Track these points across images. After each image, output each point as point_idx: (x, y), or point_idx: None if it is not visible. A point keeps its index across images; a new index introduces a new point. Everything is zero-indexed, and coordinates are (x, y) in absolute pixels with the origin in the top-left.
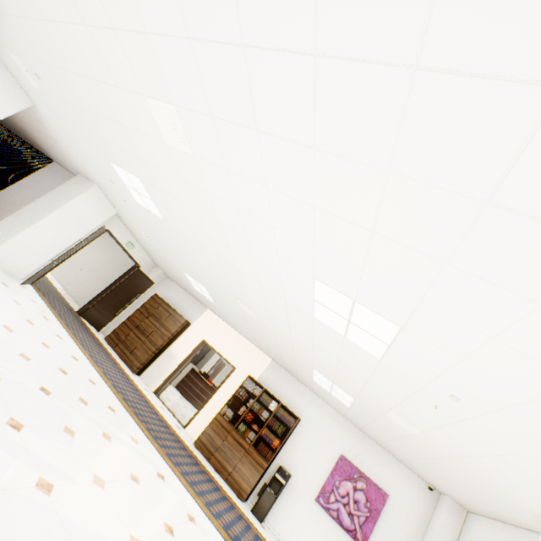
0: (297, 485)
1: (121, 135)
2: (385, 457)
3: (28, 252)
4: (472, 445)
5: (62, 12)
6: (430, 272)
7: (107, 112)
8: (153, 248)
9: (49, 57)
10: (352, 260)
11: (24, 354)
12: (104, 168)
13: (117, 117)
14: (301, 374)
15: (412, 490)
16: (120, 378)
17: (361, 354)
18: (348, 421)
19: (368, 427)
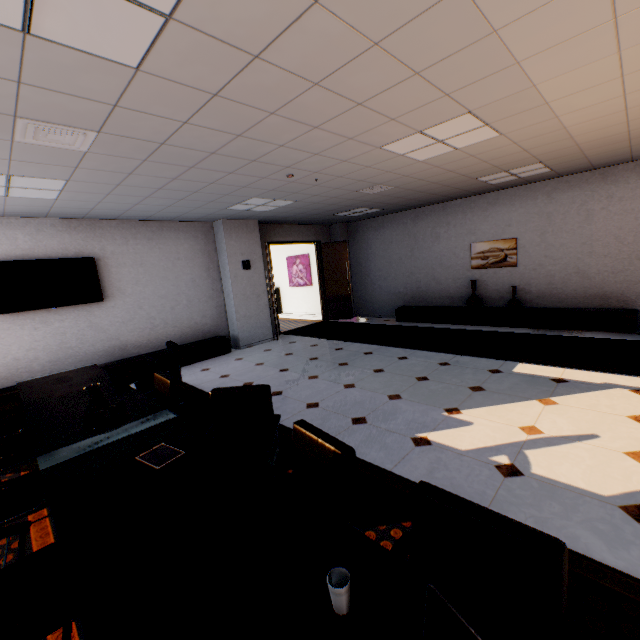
0: (283, 289)
1: None
2: None
3: None
4: None
5: None
6: None
7: None
8: None
9: None
10: None
11: None
12: None
13: None
14: None
15: None
16: None
17: None
18: None
19: None
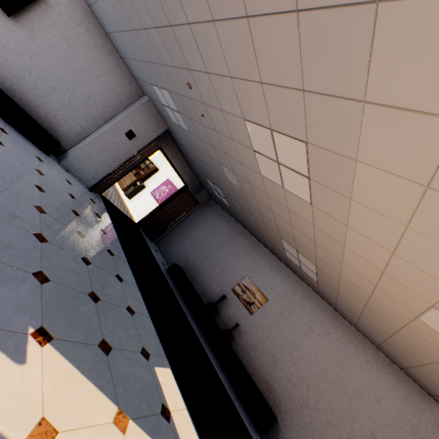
0: (147, 190)
1: None
2: None
3: None
4: None
5: None
6: None
7: None
8: None
9: None
10: None
11: None
12: None
13: None
14: None
15: None
16: None
17: None
18: None
19: None
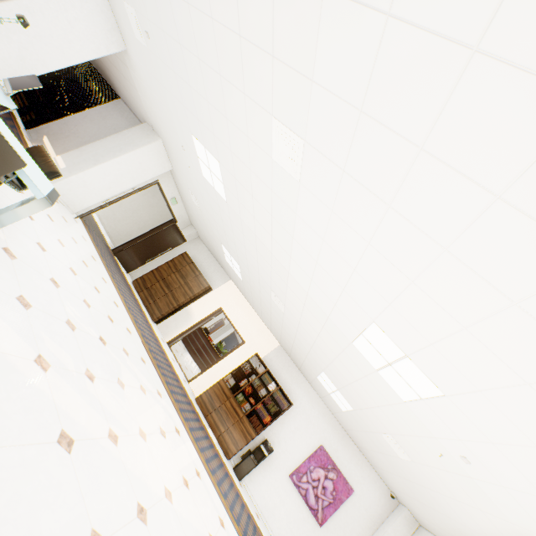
0: (276, 459)
1: (220, 125)
2: (360, 459)
3: (86, 190)
4: (459, 492)
5: (216, 10)
6: (506, 380)
7: (216, 102)
8: (196, 212)
9: (174, 30)
10: (426, 333)
11: (85, 300)
12: (180, 134)
13: (227, 111)
14: (306, 367)
15: (375, 493)
16: (145, 326)
17: (385, 389)
18: (335, 419)
19: (355, 432)
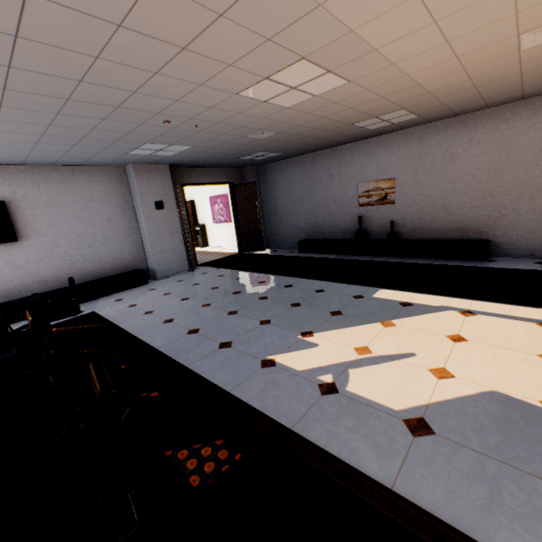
0: (208, 225)
1: None
2: None
3: None
4: None
5: None
6: None
7: None
8: None
9: None
10: None
11: None
12: None
13: None
14: None
15: None
16: None
17: None
18: None
19: None
